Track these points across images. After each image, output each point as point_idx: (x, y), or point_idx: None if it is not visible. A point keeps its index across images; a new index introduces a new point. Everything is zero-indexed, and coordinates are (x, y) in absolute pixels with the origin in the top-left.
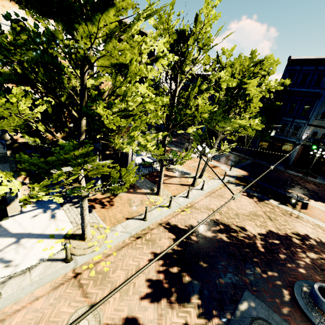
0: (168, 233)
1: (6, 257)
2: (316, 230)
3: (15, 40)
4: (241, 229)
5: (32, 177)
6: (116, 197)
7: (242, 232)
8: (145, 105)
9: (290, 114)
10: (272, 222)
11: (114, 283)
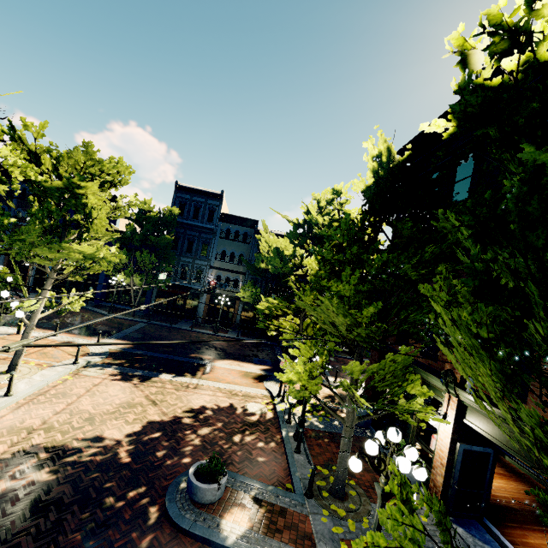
0: None
1: None
2: (216, 396)
3: None
4: (94, 442)
5: None
6: None
7: (95, 445)
8: None
9: (190, 254)
10: (157, 407)
11: None
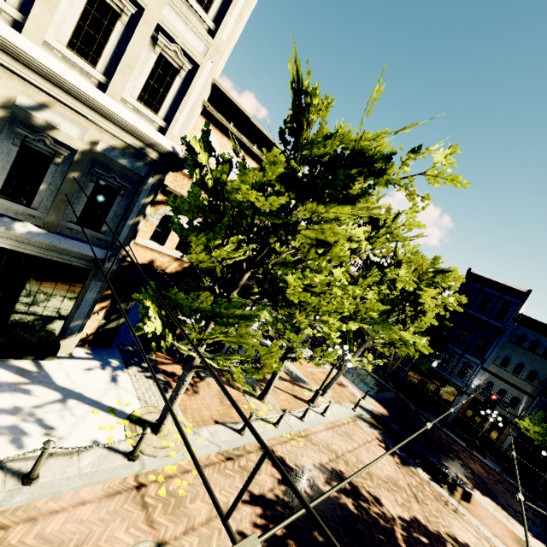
0: (271, 468)
1: (47, 420)
2: (482, 543)
3: (193, 157)
4: (375, 501)
5: (168, 320)
6: (202, 381)
7: (377, 505)
8: (332, 288)
9: (460, 344)
10: (419, 505)
11: (192, 518)
